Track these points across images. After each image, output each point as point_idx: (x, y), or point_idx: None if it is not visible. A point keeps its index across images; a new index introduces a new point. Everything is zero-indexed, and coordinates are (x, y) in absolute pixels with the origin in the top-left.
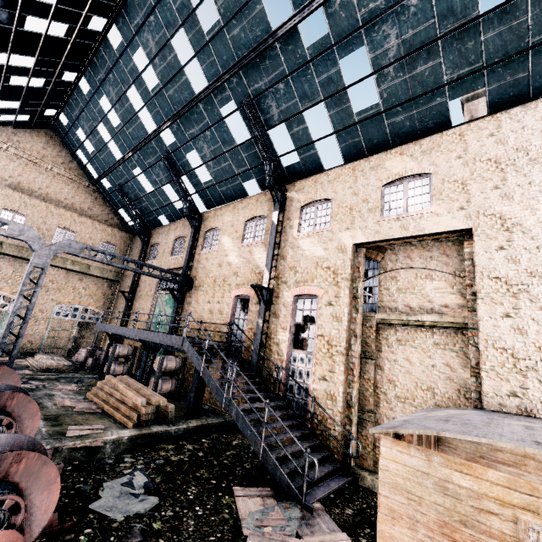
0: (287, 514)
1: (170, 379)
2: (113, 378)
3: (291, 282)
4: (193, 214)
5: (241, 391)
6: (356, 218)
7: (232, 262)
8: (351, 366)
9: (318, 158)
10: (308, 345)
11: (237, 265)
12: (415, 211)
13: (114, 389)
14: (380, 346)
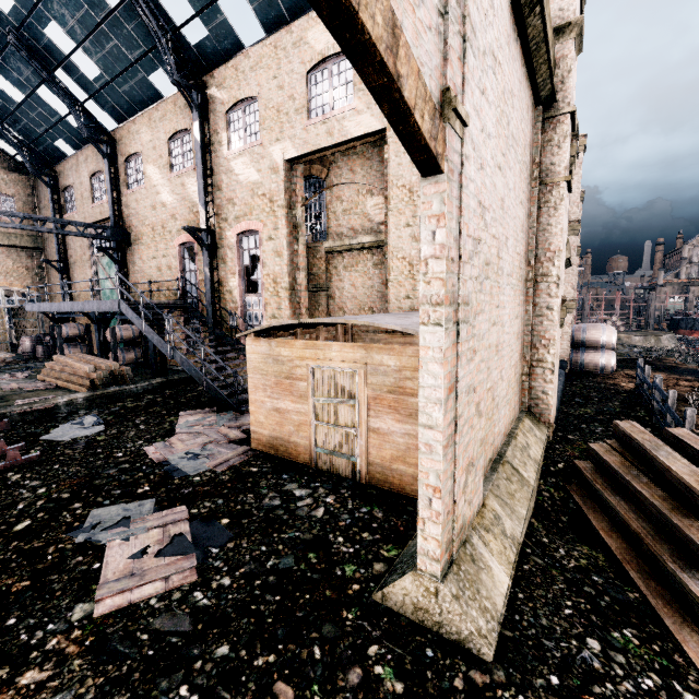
0: (221, 418)
1: (132, 349)
2: (60, 357)
3: (232, 218)
4: (102, 134)
5: (181, 339)
6: (284, 125)
7: (166, 201)
8: (298, 300)
9: (231, 29)
10: (259, 287)
11: (172, 205)
12: (338, 109)
13: (64, 366)
14: (331, 277)
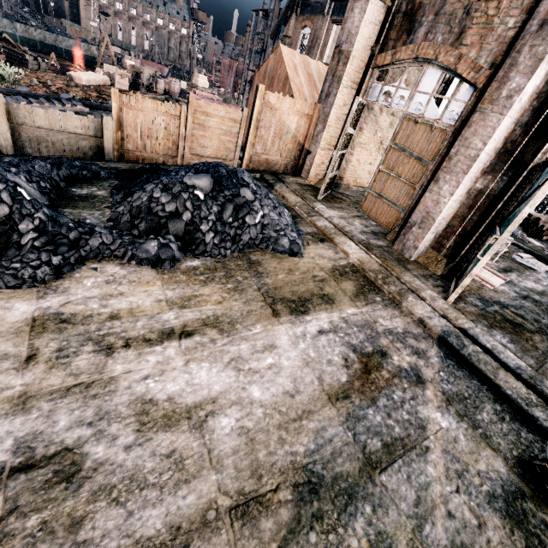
0: None
1: None
2: None
3: None
4: None
5: None
6: None
7: None
8: None
9: None
10: None
11: None
12: None
13: None
14: None
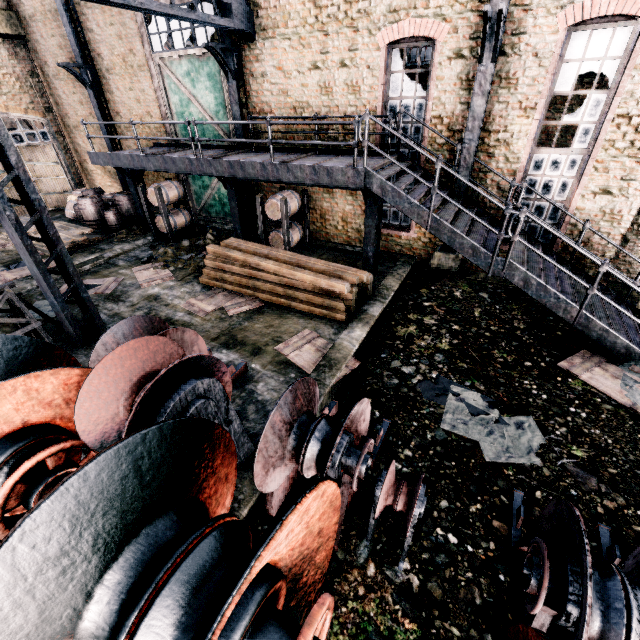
0: None
1: (295, 226)
2: (230, 252)
3: None
4: None
5: (538, 251)
6: None
7: None
8: None
9: None
10: (577, 136)
11: None
12: None
13: (254, 270)
14: None
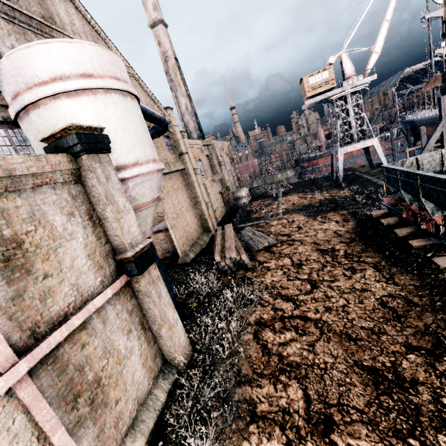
0: None
1: None
2: None
3: None
4: None
5: None
6: None
7: None
8: None
9: None
10: None
11: None
12: None
13: None
14: None
